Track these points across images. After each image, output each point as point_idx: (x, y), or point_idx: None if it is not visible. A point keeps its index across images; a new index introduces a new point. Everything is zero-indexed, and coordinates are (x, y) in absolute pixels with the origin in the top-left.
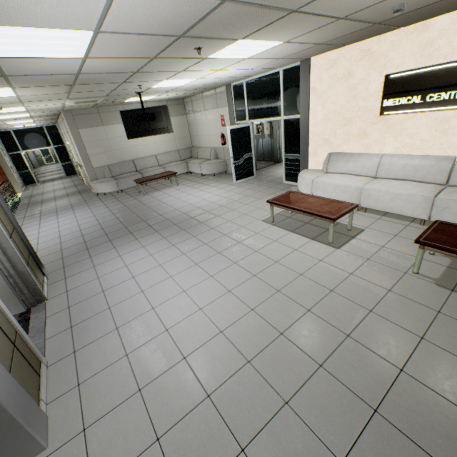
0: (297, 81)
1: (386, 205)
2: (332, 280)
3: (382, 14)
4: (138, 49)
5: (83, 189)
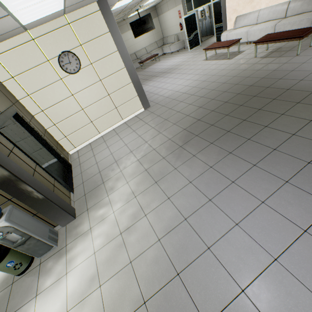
0: None
1: (258, 36)
2: (224, 68)
3: None
4: None
5: None
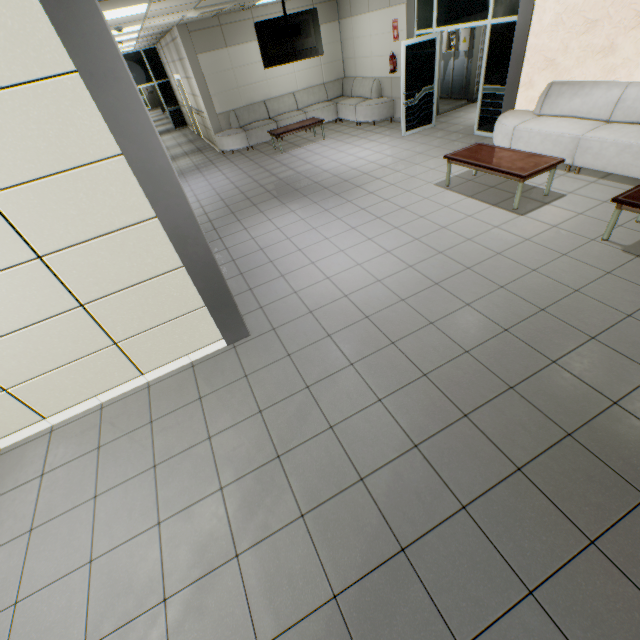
0: None
1: (608, 162)
2: (502, 245)
3: None
4: None
5: (203, 146)
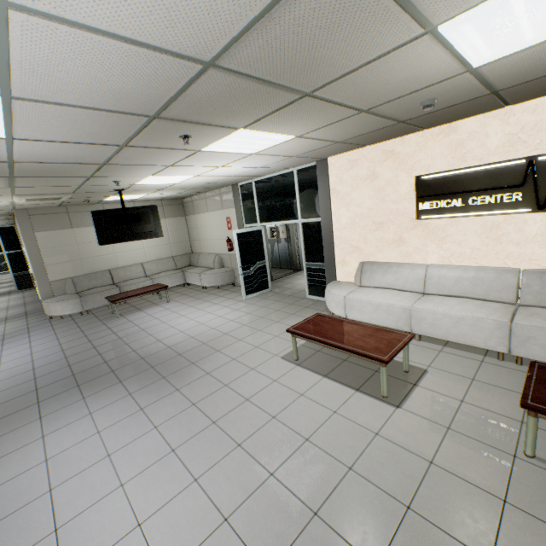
0: (314, 182)
1: (447, 331)
2: (404, 481)
3: (409, 110)
4: (95, 131)
5: (34, 309)
